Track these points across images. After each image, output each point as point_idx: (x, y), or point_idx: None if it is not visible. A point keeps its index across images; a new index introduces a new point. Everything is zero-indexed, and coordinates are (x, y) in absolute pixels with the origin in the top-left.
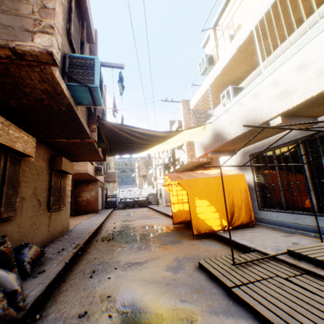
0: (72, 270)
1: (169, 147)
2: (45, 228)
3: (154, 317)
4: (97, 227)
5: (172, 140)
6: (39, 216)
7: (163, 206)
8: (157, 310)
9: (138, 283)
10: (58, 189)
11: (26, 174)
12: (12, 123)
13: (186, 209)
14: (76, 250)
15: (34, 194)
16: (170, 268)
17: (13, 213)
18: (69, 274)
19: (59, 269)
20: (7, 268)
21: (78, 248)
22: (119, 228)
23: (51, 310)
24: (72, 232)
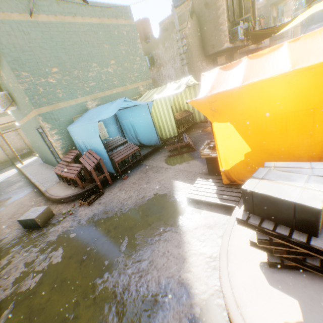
0: None
1: (297, 22)
2: None
3: None
4: None
5: (293, 22)
6: None
7: None
8: None
9: None
10: None
11: None
12: (218, 54)
13: None
14: None
15: None
16: None
17: None
18: None
19: None
20: None
21: None
22: None
23: None
24: None
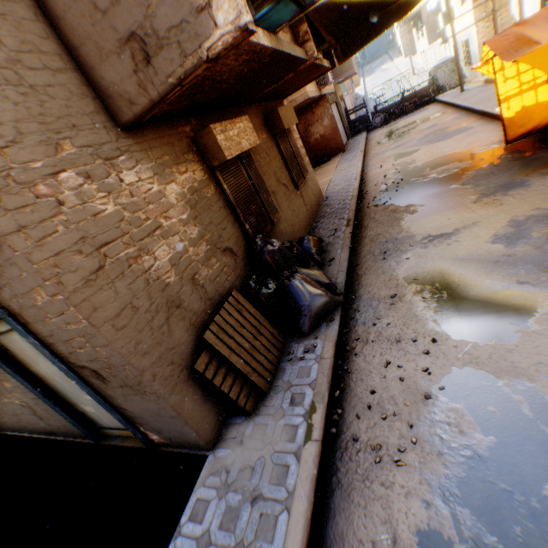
0: (358, 252)
1: None
2: (303, 209)
3: (477, 300)
4: (358, 184)
5: None
6: (293, 202)
7: (477, 86)
8: (481, 294)
9: (449, 264)
10: (292, 156)
11: (260, 164)
12: (215, 112)
13: (541, 100)
14: (351, 230)
15: (277, 182)
16: (499, 238)
17: (277, 214)
18: (357, 257)
19: (347, 255)
20: (306, 264)
21: (352, 226)
22: (392, 176)
23: (361, 293)
24: (330, 201)
